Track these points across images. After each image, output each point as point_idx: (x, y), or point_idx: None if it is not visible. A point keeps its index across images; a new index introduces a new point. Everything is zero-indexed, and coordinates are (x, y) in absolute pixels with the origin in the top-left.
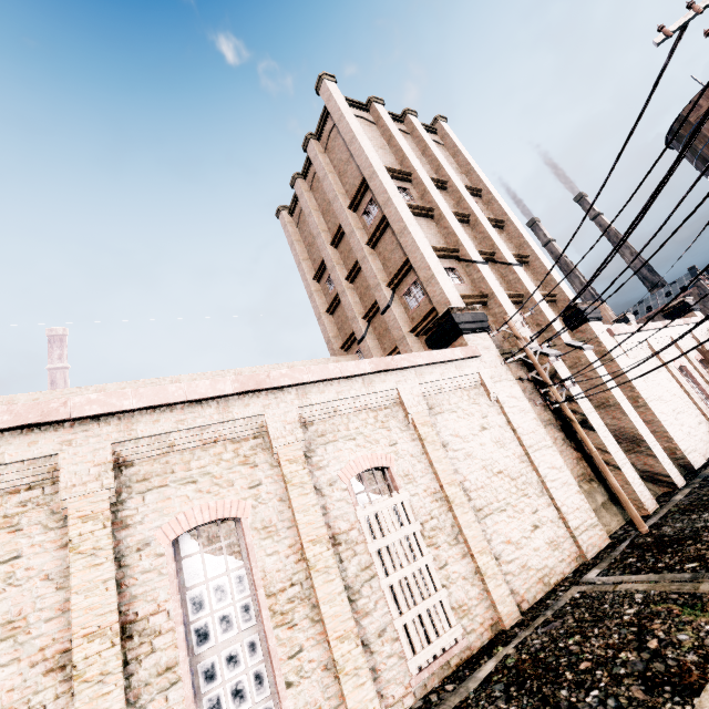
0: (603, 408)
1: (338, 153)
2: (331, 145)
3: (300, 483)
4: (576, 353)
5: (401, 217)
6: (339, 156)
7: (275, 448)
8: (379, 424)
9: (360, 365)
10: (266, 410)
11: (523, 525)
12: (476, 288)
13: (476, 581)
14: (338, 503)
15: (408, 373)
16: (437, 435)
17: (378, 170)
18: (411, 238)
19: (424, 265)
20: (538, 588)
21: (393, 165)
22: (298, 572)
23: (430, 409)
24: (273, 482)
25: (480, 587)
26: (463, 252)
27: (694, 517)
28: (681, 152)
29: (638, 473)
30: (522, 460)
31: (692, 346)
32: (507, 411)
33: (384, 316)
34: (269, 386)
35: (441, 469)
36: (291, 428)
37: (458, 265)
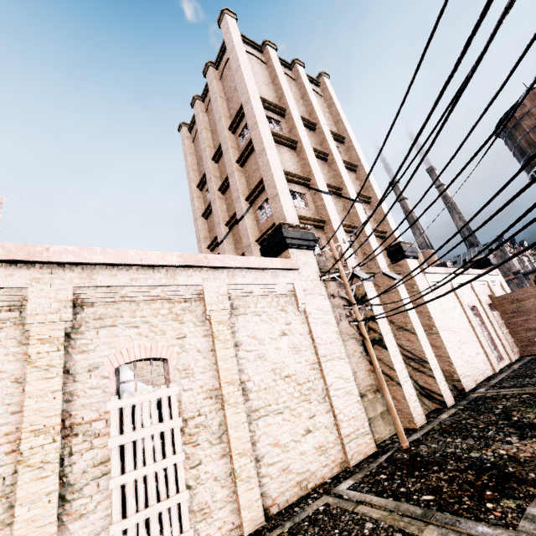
0: (402, 330)
1: (229, 81)
2: (225, 74)
3: (46, 366)
4: (389, 282)
5: (262, 140)
6: (229, 84)
7: (29, 324)
8: (172, 316)
9: (166, 256)
10: (33, 283)
11: (296, 429)
12: (318, 214)
13: (229, 482)
14: (91, 391)
15: (219, 273)
16: (231, 335)
17: (252, 97)
18: (266, 159)
19: (272, 184)
20: (294, 492)
21: (272, 100)
22: (5, 464)
23: (234, 309)
24: (13, 360)
25: (230, 489)
26: (313, 181)
27: (448, 441)
28: (471, 36)
29: (419, 389)
30: (313, 367)
31: (486, 292)
32: (311, 322)
33: (239, 224)
34: (44, 259)
35: (225, 367)
36: (59, 306)
37: (307, 192)
